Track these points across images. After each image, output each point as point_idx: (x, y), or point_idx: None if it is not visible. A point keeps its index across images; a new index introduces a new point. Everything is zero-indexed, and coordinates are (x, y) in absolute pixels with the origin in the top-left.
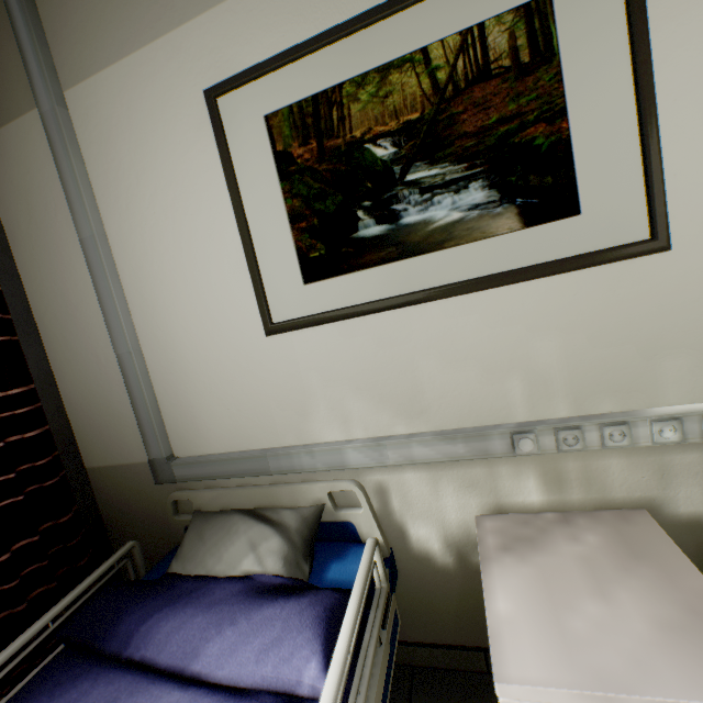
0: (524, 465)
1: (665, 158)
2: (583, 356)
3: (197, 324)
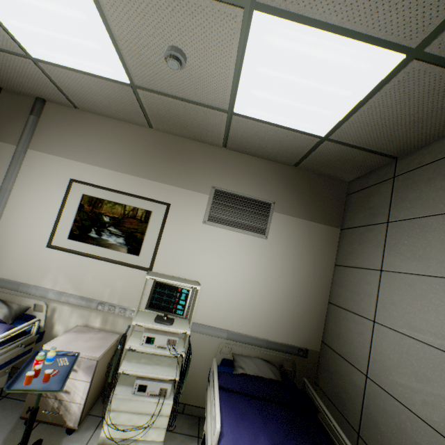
0: (100, 314)
1: (158, 253)
2: (126, 289)
3: (25, 232)
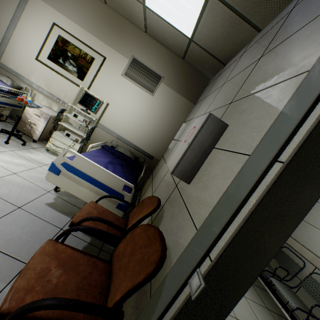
0: (57, 105)
1: (93, 84)
2: (73, 97)
3: (25, 47)
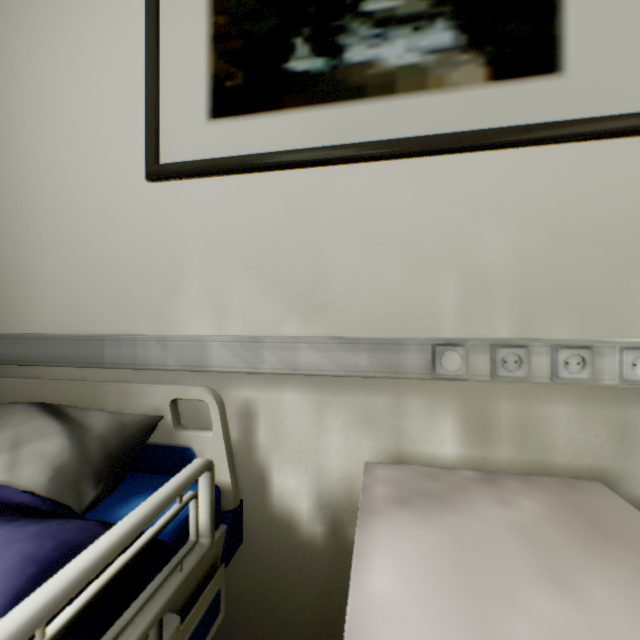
0: (442, 399)
1: None
2: (540, 257)
3: (65, 157)
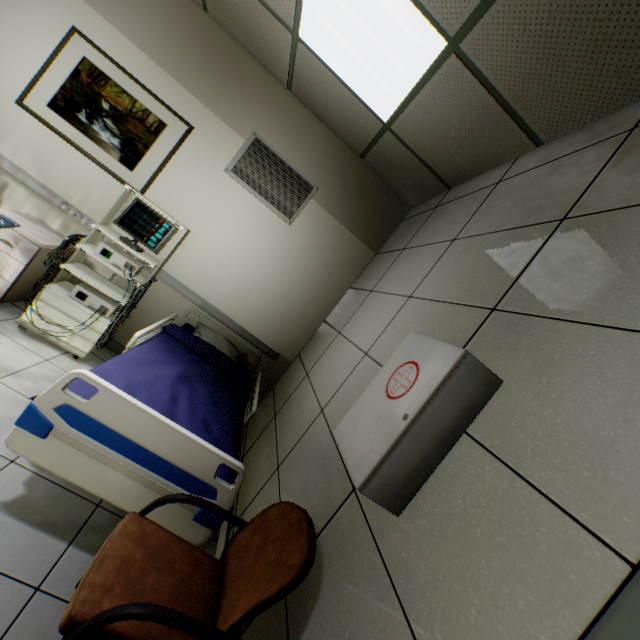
0: (62, 217)
1: (158, 180)
2: (104, 204)
3: None
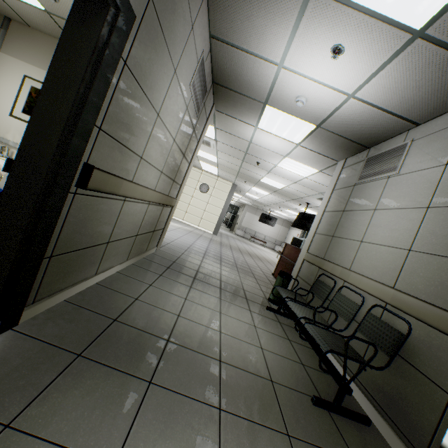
0: None
1: None
2: None
3: None
